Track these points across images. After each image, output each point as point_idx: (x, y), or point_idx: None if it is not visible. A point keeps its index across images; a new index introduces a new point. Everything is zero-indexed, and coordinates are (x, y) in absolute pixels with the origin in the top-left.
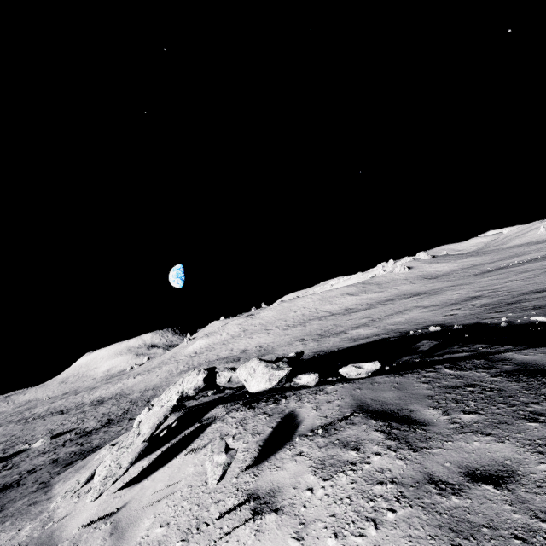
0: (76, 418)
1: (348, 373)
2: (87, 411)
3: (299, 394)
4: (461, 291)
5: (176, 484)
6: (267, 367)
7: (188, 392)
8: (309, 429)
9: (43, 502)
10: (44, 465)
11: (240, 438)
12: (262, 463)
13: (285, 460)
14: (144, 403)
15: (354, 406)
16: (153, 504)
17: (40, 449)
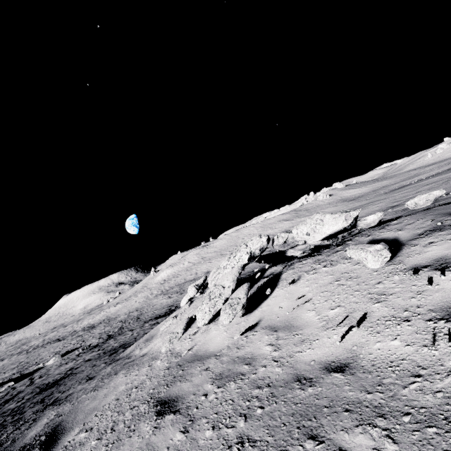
0: (75, 341)
1: (417, 202)
2: (83, 335)
3: (361, 235)
4: (380, 204)
5: (303, 297)
6: (336, 213)
7: (255, 252)
8: (414, 236)
9: (141, 358)
10: (81, 364)
11: (335, 264)
12: (392, 259)
13: (419, 249)
14: (135, 320)
15: (446, 215)
16: (297, 309)
17: (56, 364)
